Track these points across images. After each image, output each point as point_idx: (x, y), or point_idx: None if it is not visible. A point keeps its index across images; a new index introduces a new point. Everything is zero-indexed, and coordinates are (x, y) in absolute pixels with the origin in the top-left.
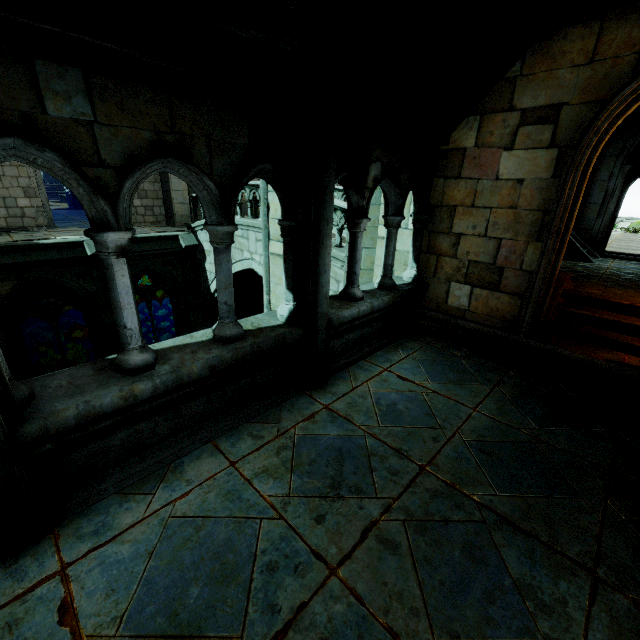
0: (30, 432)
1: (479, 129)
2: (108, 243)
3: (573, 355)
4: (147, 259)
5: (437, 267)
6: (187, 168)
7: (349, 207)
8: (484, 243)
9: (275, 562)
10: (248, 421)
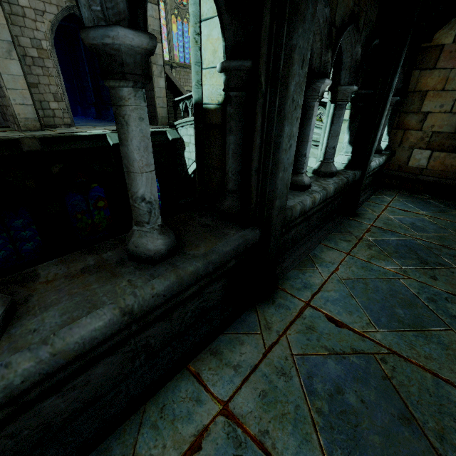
0: (287, 217)
1: None
2: (320, 88)
3: None
4: None
5: (403, 139)
6: (352, 36)
7: None
8: (448, 117)
9: (431, 297)
10: (331, 233)
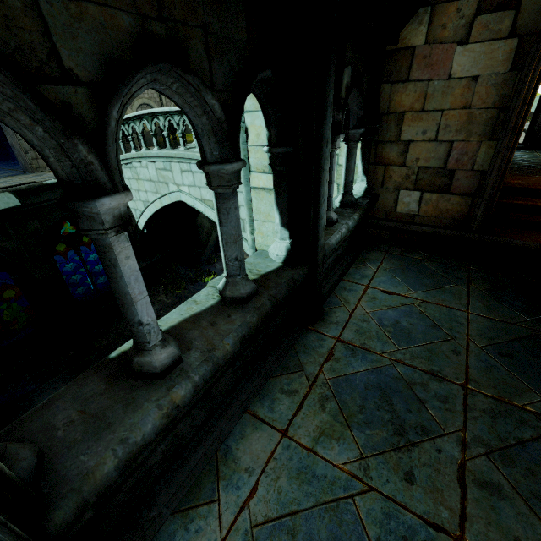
0: (63, 520)
1: (430, 23)
2: (101, 215)
3: (523, 243)
4: None
5: (385, 177)
6: (183, 80)
7: None
8: (435, 148)
9: None
10: (271, 375)
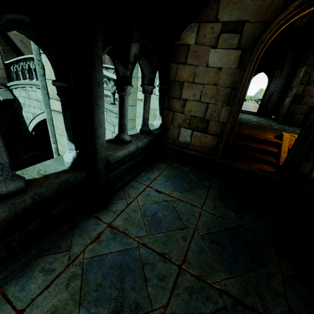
0: None
1: (197, 32)
2: None
3: (243, 167)
4: None
5: (173, 119)
6: None
7: (117, 76)
8: (199, 105)
9: None
10: (41, 255)
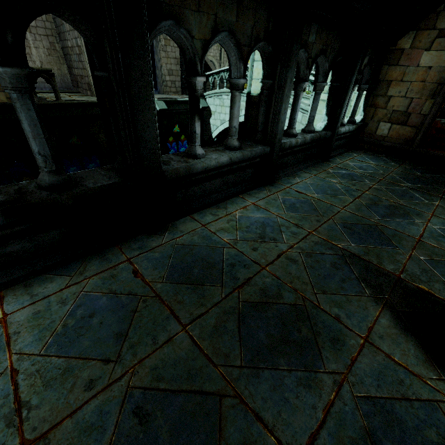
0: (282, 146)
1: (414, 38)
2: (303, 86)
3: (437, 154)
4: (180, 115)
5: (374, 114)
6: (323, 59)
7: None
8: (403, 101)
9: (347, 190)
10: (309, 167)
